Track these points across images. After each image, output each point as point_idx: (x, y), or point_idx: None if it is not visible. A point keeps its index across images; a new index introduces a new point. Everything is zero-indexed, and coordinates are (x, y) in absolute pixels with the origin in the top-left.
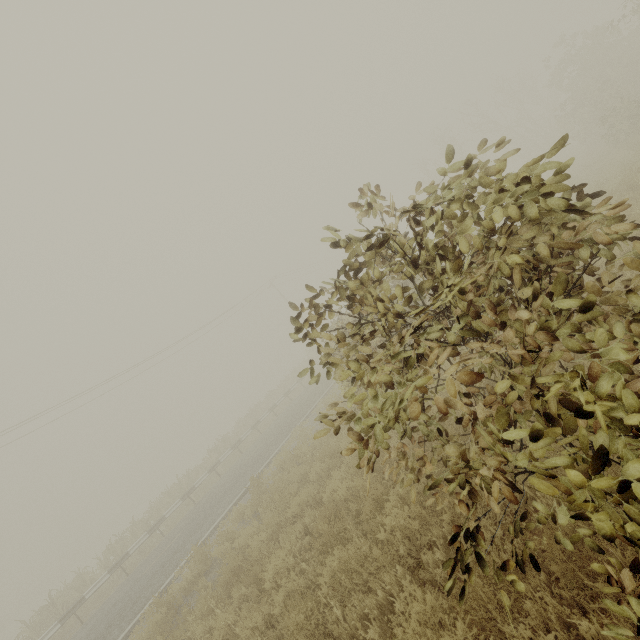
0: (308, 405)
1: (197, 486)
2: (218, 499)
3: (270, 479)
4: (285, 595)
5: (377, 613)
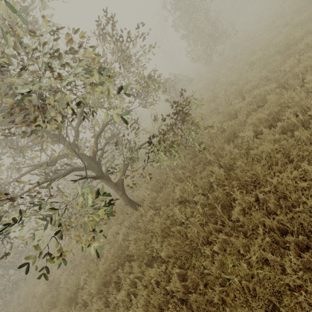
0: None
1: None
2: None
3: None
4: None
5: None
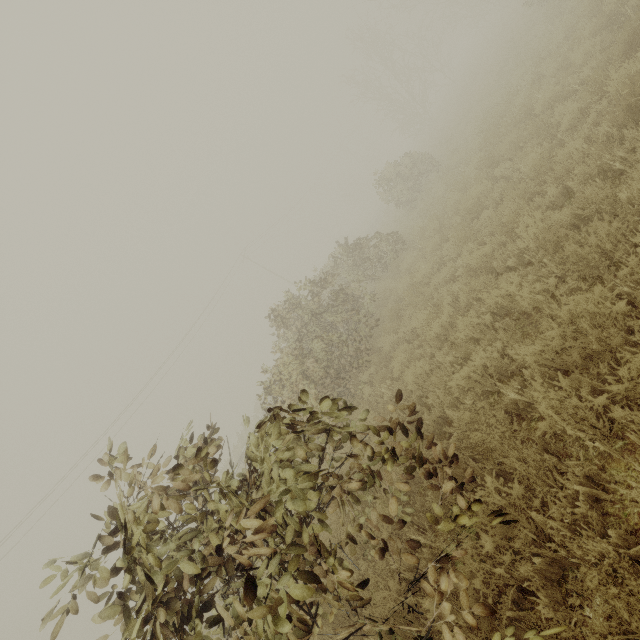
0: None
1: None
2: None
3: None
4: None
5: None
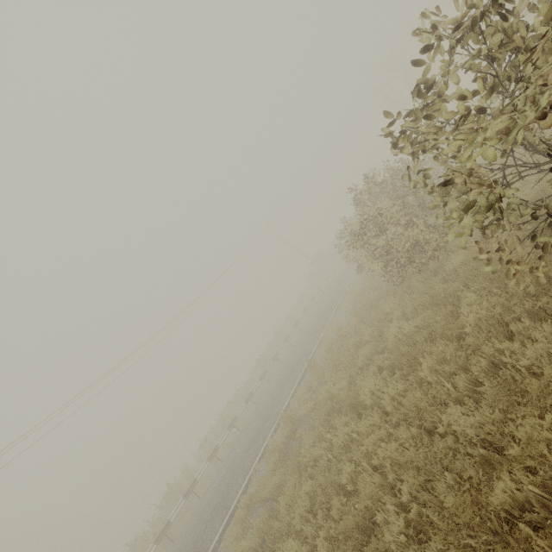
0: (330, 310)
1: (254, 391)
2: (278, 391)
3: (322, 360)
4: (389, 399)
5: (485, 375)
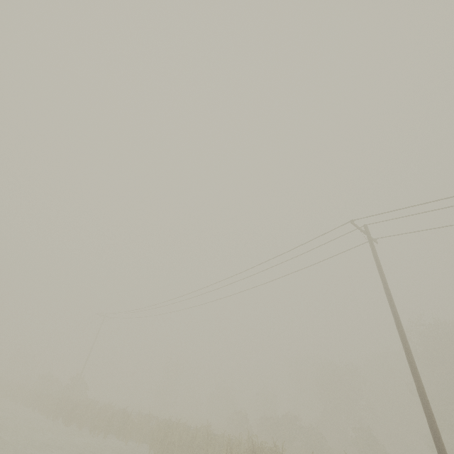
0: None
1: None
2: None
3: None
4: None
5: None
